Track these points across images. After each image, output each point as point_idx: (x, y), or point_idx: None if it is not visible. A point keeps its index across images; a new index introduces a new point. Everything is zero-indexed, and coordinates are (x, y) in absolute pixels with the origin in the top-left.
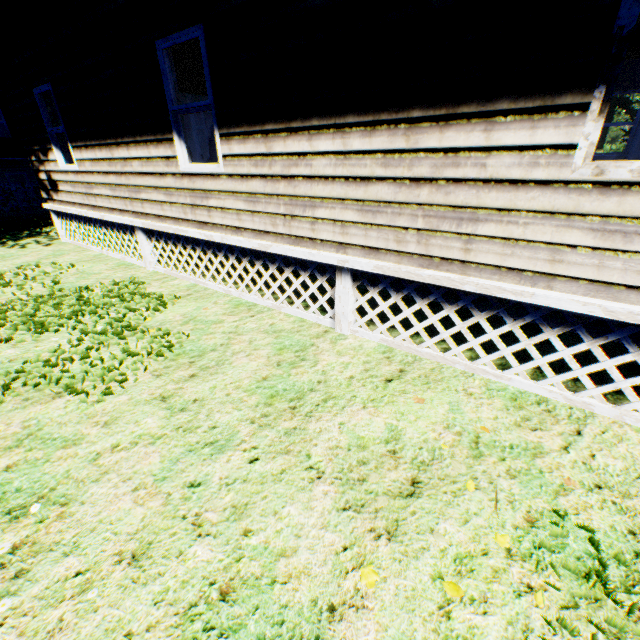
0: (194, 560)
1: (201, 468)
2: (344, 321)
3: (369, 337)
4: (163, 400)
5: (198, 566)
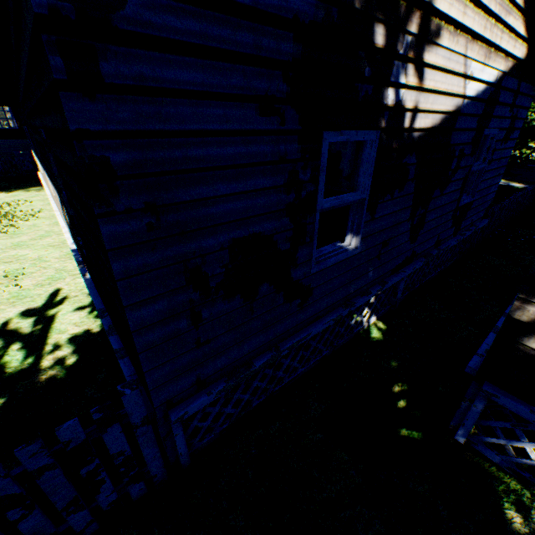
0: None
1: None
2: None
3: None
4: None
5: None
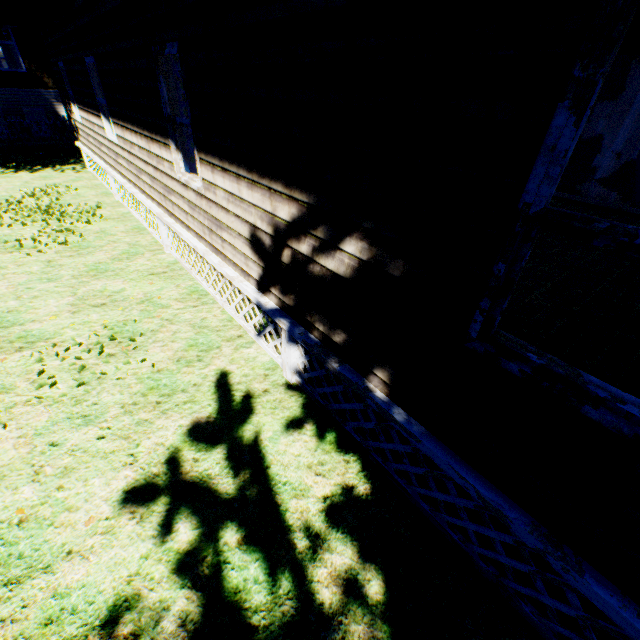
0: (9, 304)
1: (37, 285)
2: (164, 244)
3: (174, 256)
4: (49, 262)
5: (9, 305)
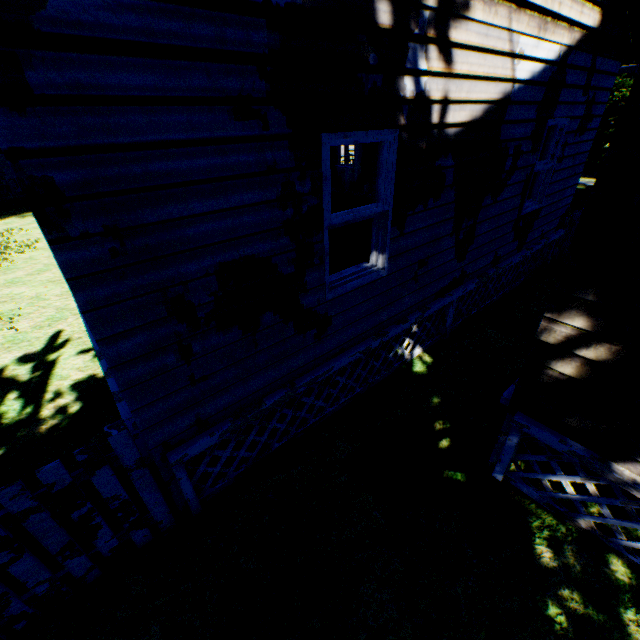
0: None
1: None
2: None
3: None
4: None
5: None
